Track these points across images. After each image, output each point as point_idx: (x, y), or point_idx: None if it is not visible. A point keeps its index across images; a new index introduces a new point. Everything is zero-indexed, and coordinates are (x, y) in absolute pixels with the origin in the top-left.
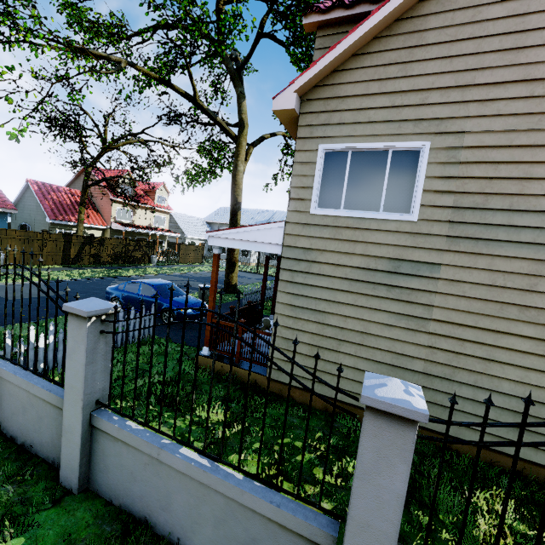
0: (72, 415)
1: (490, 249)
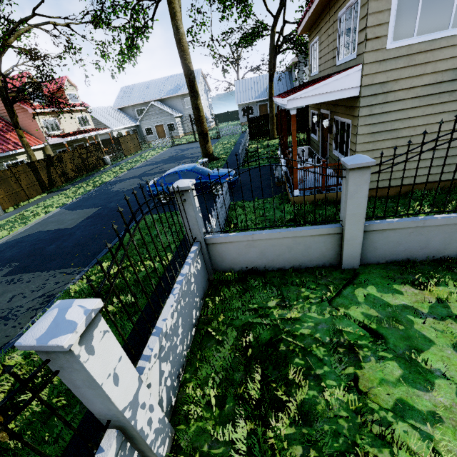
0: (354, 230)
1: None
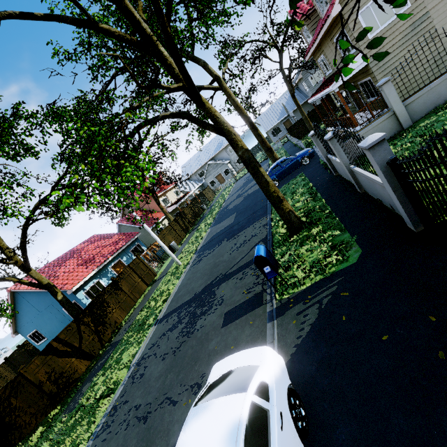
0: (399, 108)
1: None
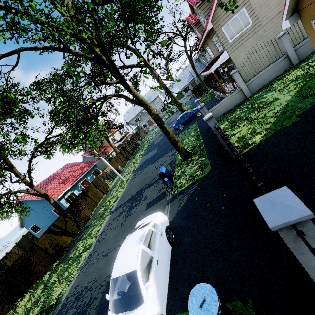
0: (243, 86)
1: (268, 16)
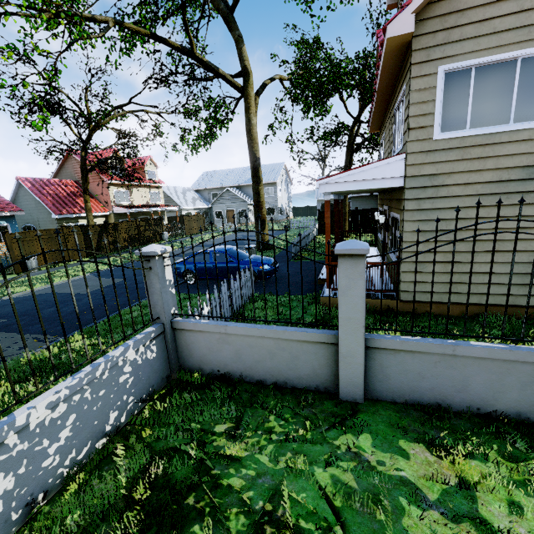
0: (352, 342)
1: None
